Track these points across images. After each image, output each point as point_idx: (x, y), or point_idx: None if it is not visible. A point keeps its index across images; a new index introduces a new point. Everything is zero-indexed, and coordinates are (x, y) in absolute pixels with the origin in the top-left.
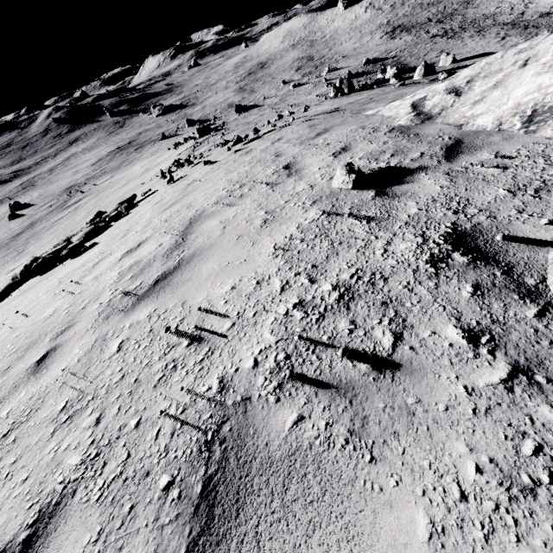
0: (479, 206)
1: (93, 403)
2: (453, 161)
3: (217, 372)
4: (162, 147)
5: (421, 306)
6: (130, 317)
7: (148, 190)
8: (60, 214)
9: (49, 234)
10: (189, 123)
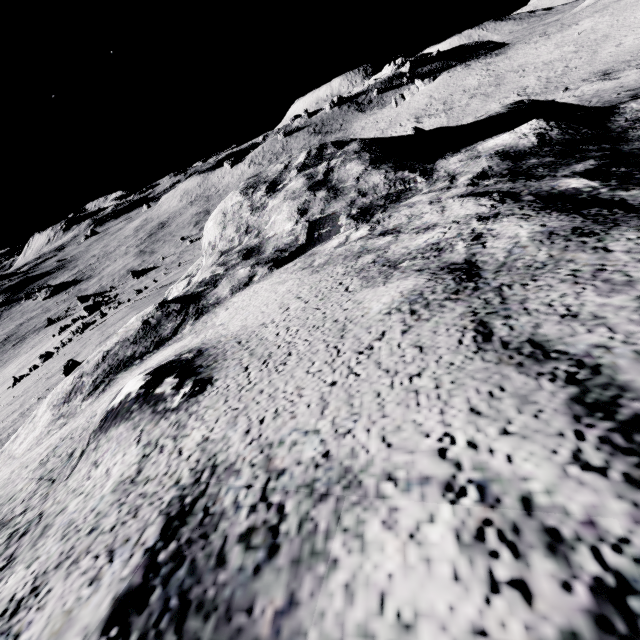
0: None
1: None
2: None
3: None
4: (48, 334)
5: None
6: None
7: None
8: None
9: None
10: (82, 299)
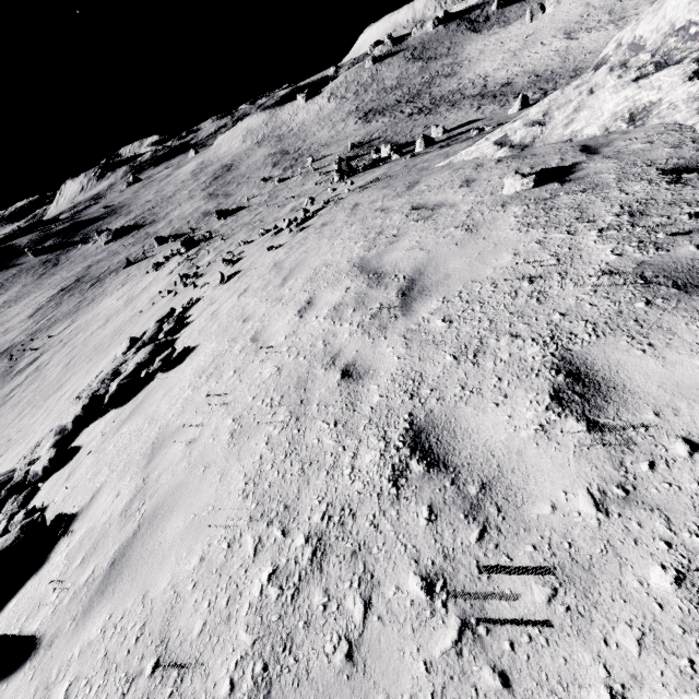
0: (663, 158)
1: (488, 339)
2: (599, 153)
3: (590, 272)
4: (133, 273)
5: (698, 195)
6: (418, 313)
7: (190, 299)
8: (12, 383)
9: (10, 409)
10: (159, 241)
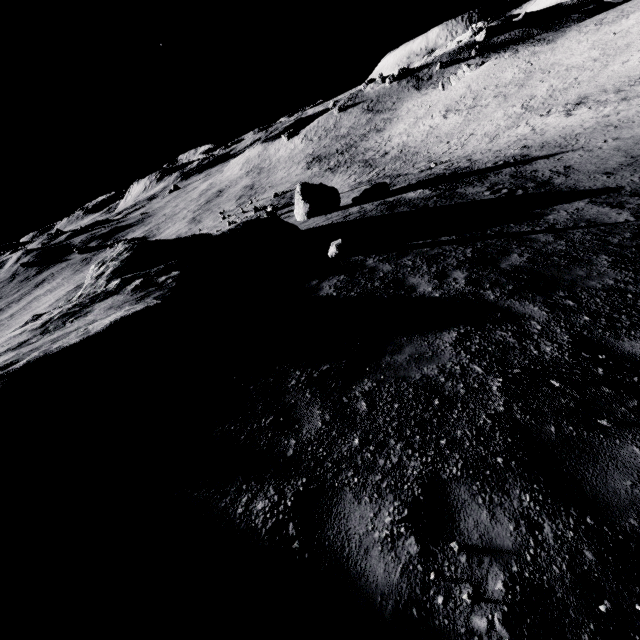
0: None
1: None
2: None
3: None
4: None
5: None
6: None
7: None
8: None
9: None
10: None
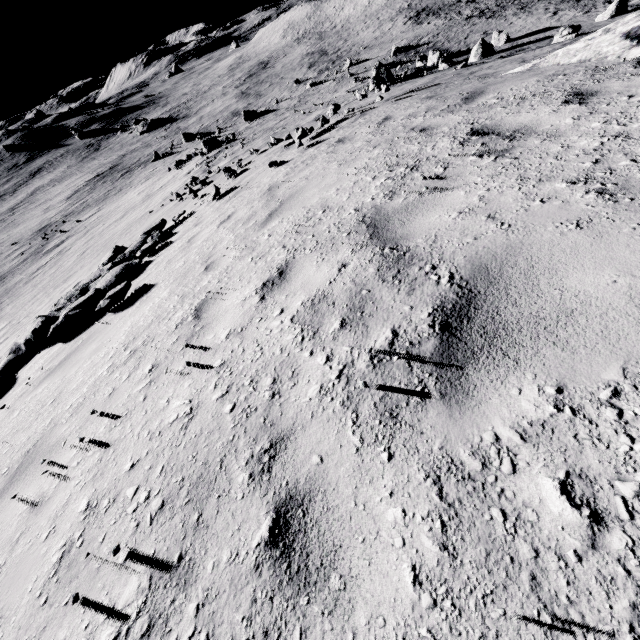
0: None
1: None
2: None
3: None
4: (158, 168)
5: None
6: (481, 411)
7: (182, 212)
8: (39, 262)
9: (30, 288)
10: (187, 137)
